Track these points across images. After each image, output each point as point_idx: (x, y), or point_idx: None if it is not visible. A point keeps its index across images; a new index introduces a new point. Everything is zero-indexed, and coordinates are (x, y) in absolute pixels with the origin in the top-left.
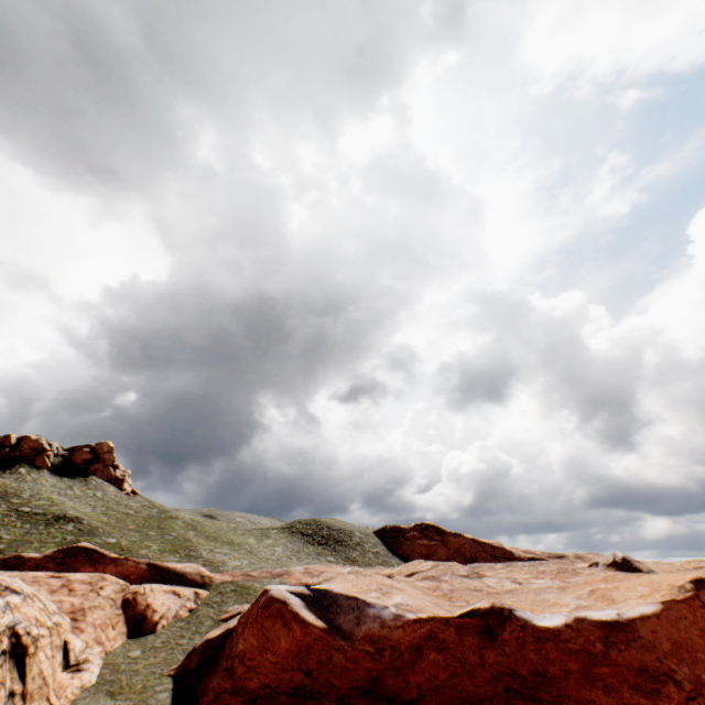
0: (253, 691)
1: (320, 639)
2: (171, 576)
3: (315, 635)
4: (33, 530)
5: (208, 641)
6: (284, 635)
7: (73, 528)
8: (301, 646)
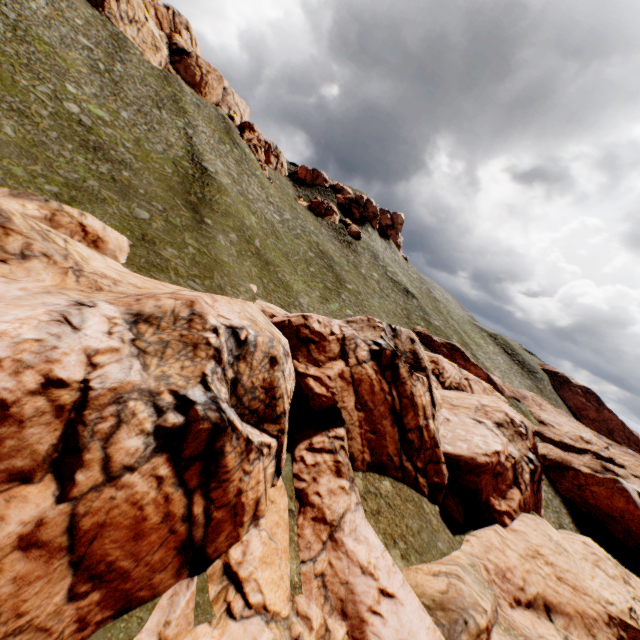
0: (588, 502)
1: (639, 516)
2: (491, 383)
3: (638, 513)
4: (404, 300)
5: (557, 462)
6: (622, 503)
7: (416, 304)
8: (627, 510)
